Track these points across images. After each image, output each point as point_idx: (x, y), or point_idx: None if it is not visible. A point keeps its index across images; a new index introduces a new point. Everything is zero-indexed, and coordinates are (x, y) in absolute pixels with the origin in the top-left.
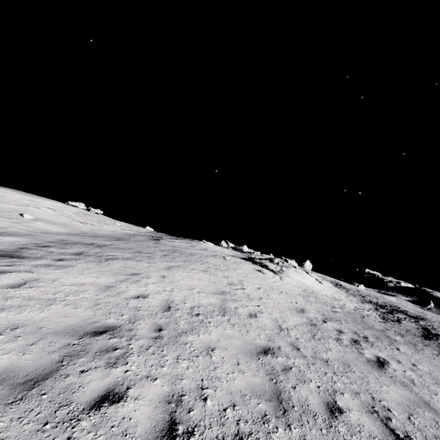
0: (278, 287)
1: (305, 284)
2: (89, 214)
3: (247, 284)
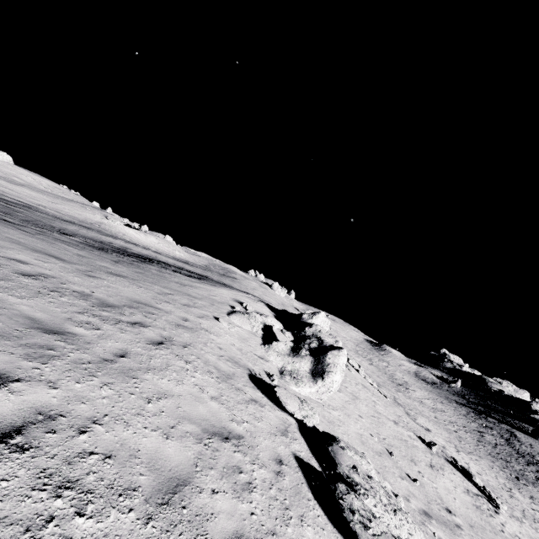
0: (84, 215)
1: (115, 226)
2: (60, 189)
3: (64, 207)
